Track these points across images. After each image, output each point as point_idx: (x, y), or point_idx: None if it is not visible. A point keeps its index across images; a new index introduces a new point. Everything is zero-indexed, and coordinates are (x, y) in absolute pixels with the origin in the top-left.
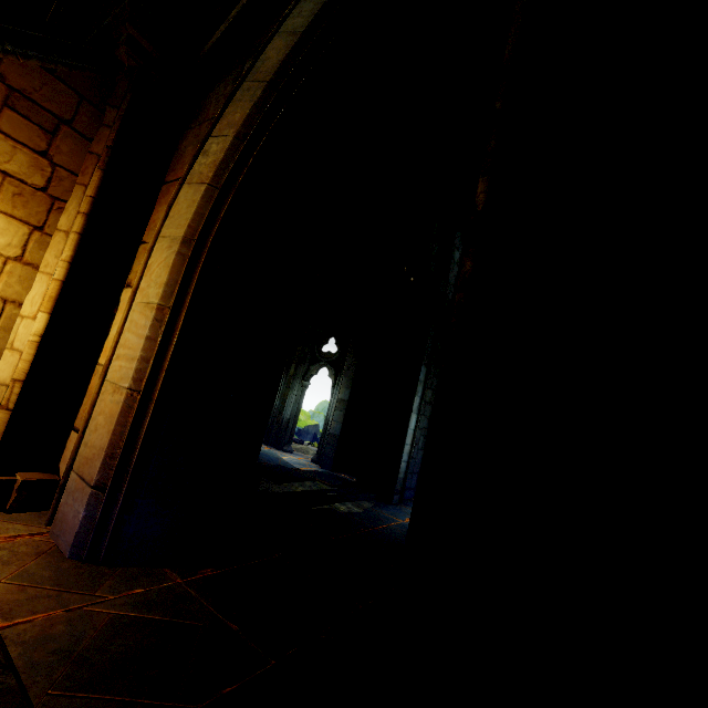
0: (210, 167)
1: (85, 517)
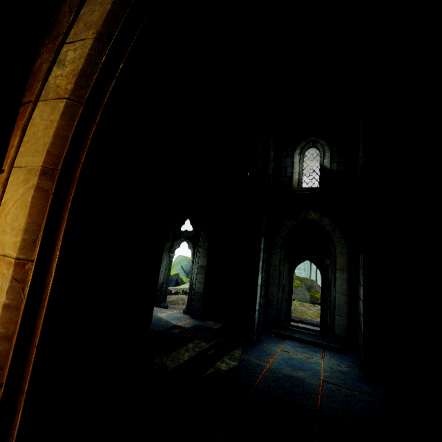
0: (68, 78)
1: None
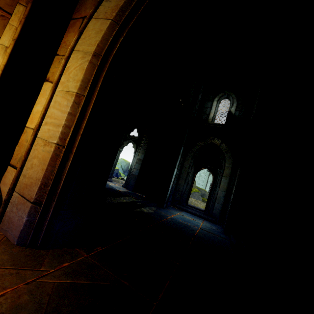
0: (113, 9)
1: (27, 220)
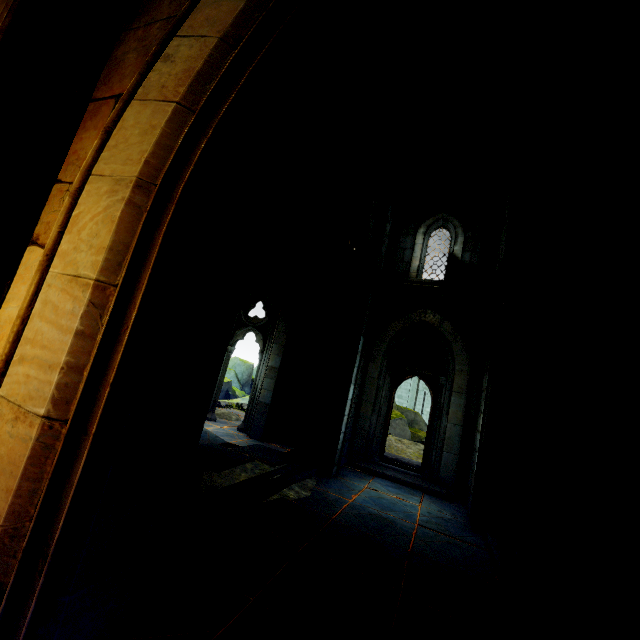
0: (180, 78)
1: None
